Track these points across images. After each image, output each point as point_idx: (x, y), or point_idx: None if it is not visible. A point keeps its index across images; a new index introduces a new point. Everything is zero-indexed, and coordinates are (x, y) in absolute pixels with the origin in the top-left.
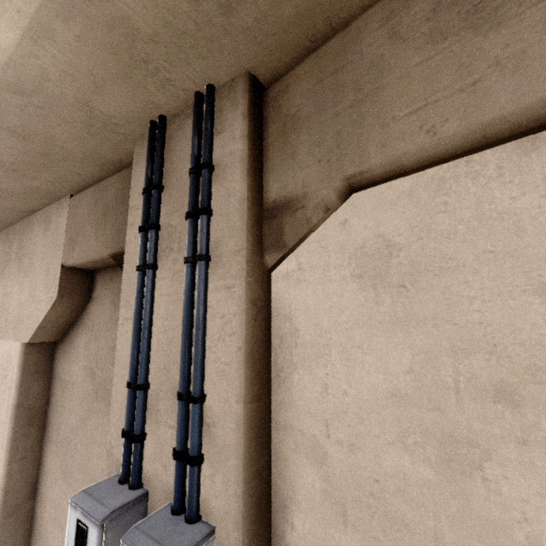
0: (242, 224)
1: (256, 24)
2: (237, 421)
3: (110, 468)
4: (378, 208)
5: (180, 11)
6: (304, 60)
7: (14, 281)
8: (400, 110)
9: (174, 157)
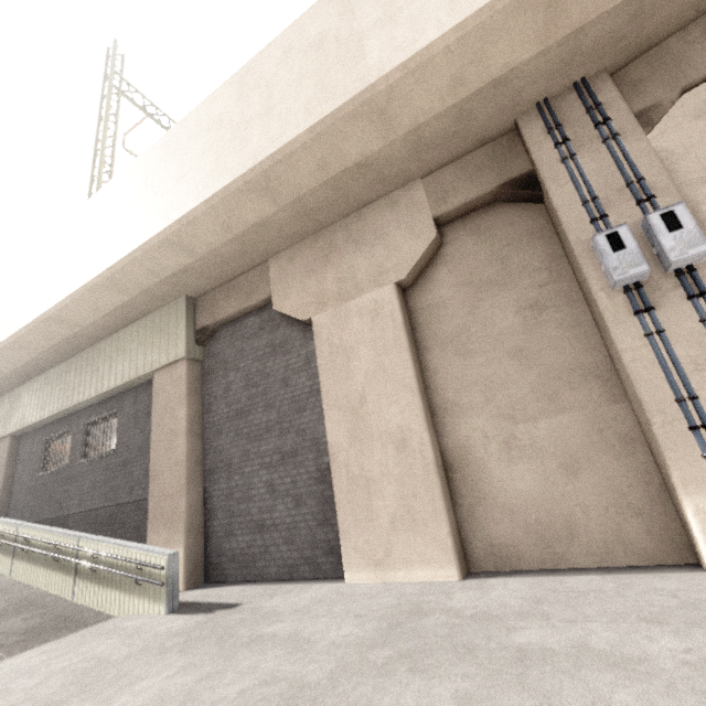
0: (633, 118)
1: (624, 46)
2: (667, 177)
3: (582, 247)
4: (697, 95)
5: (602, 42)
6: (635, 61)
7: (355, 257)
8: (700, 61)
9: (564, 112)
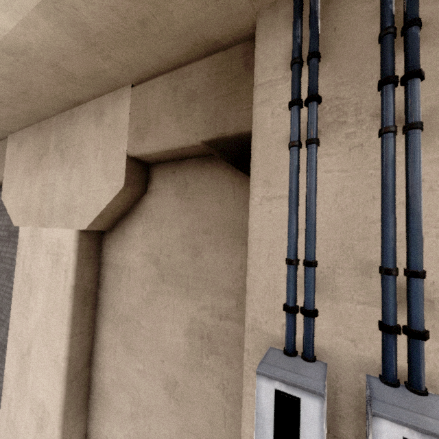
0: None
1: None
2: None
3: (257, 342)
4: None
5: None
6: None
7: (57, 173)
8: None
9: (338, 22)
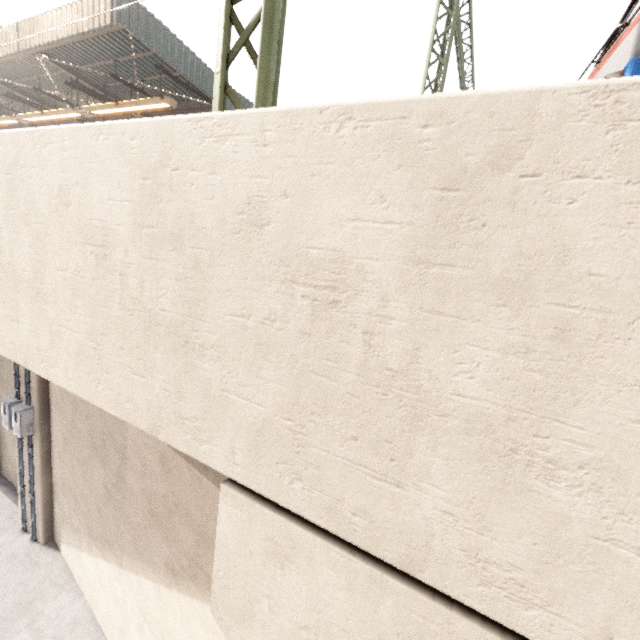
0: None
1: None
2: (36, 389)
3: (14, 394)
4: None
5: None
6: None
7: None
8: None
9: None
